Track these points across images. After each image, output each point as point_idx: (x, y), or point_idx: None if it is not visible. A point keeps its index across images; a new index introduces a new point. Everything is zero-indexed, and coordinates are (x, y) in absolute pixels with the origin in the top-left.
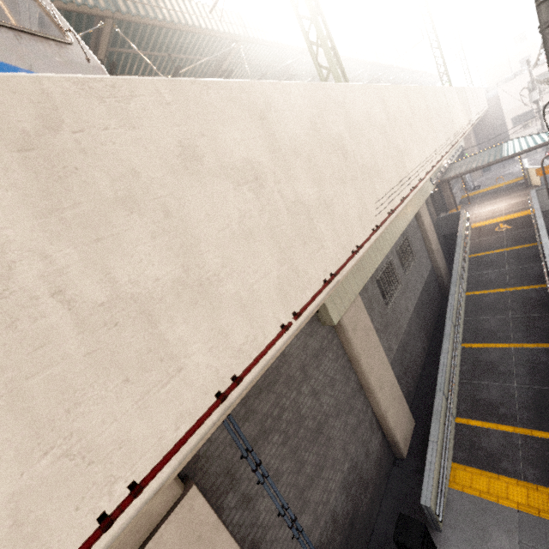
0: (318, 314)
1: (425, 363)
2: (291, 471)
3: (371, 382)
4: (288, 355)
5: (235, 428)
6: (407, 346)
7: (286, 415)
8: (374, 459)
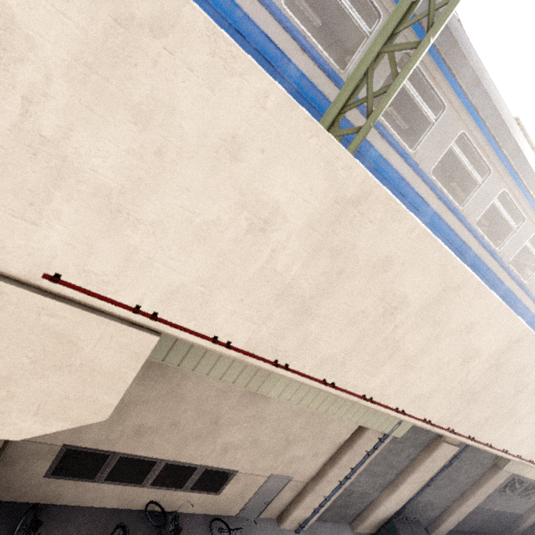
0: (499, 457)
1: (464, 532)
2: (442, 475)
3: (470, 499)
4: (483, 453)
5: (466, 449)
6: (476, 514)
7: (461, 463)
8: (430, 515)
